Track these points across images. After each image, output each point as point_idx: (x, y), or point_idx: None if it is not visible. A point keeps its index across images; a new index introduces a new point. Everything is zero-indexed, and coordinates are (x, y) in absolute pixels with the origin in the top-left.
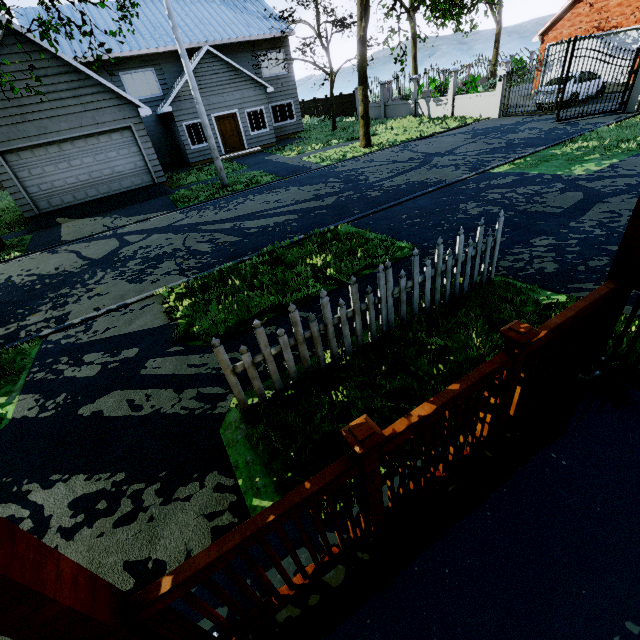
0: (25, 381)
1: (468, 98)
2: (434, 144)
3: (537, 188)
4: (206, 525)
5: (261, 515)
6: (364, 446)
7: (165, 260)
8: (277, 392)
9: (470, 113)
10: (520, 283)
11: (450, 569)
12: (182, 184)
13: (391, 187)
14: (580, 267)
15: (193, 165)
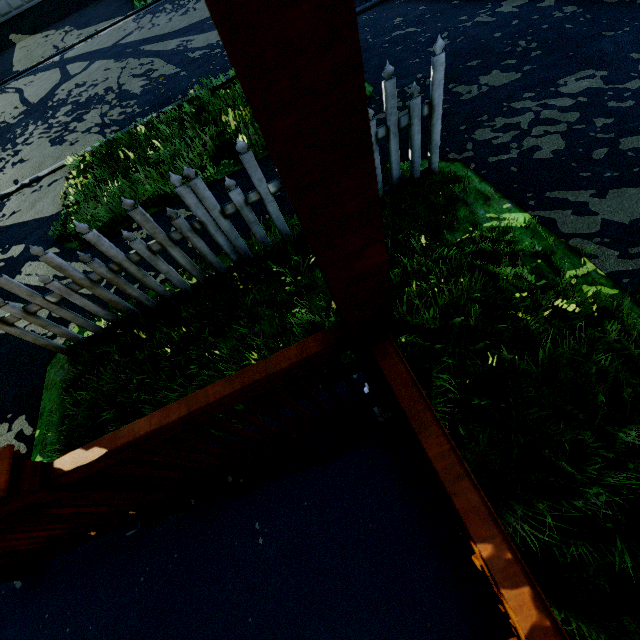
0: None
1: None
2: None
3: None
4: None
5: None
6: None
7: (92, 108)
8: (97, 334)
9: None
10: (478, 180)
11: (71, 629)
12: None
13: None
14: (599, 151)
15: None
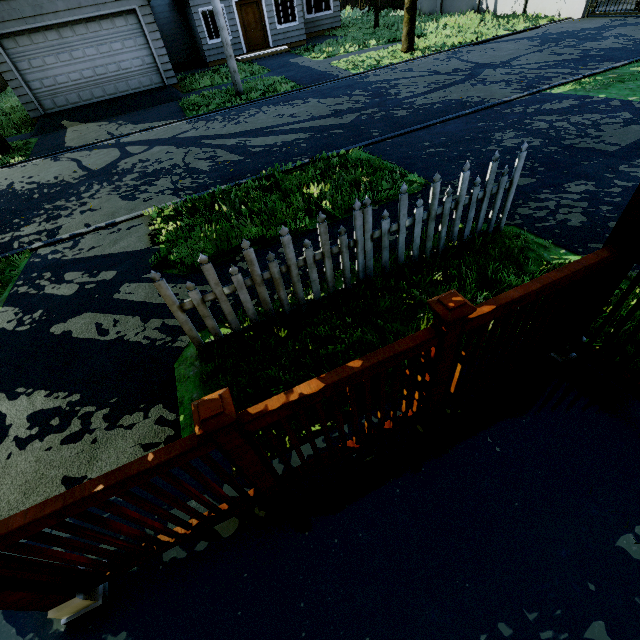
0: (9, 293)
1: None
2: (490, 51)
3: (596, 117)
4: (141, 454)
5: (91, 483)
6: (205, 427)
7: (161, 177)
8: (235, 333)
9: (547, 10)
10: (533, 236)
11: (340, 540)
12: (195, 88)
13: (423, 106)
14: (612, 223)
15: (210, 65)
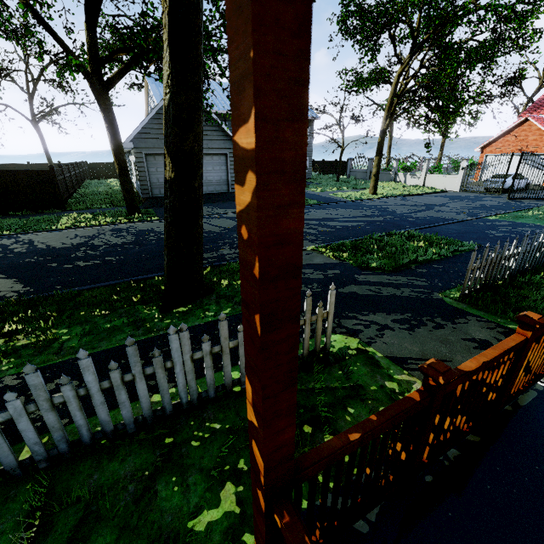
0: None
1: (437, 176)
2: (425, 199)
3: (531, 229)
4: (491, 330)
5: None
6: None
7: None
8: (473, 290)
9: (437, 186)
10: None
11: None
12: None
13: (419, 217)
14: None
15: None
